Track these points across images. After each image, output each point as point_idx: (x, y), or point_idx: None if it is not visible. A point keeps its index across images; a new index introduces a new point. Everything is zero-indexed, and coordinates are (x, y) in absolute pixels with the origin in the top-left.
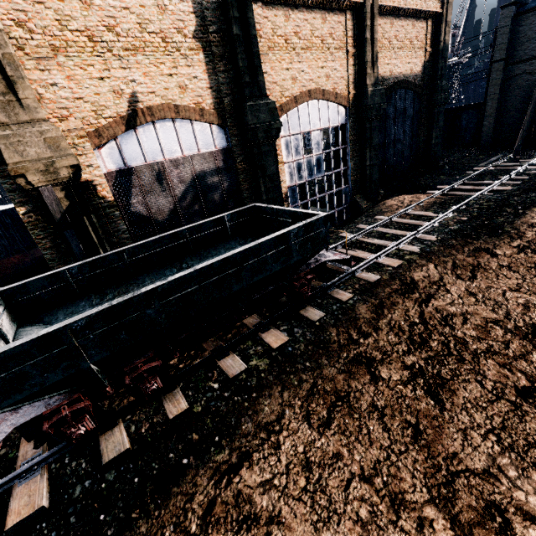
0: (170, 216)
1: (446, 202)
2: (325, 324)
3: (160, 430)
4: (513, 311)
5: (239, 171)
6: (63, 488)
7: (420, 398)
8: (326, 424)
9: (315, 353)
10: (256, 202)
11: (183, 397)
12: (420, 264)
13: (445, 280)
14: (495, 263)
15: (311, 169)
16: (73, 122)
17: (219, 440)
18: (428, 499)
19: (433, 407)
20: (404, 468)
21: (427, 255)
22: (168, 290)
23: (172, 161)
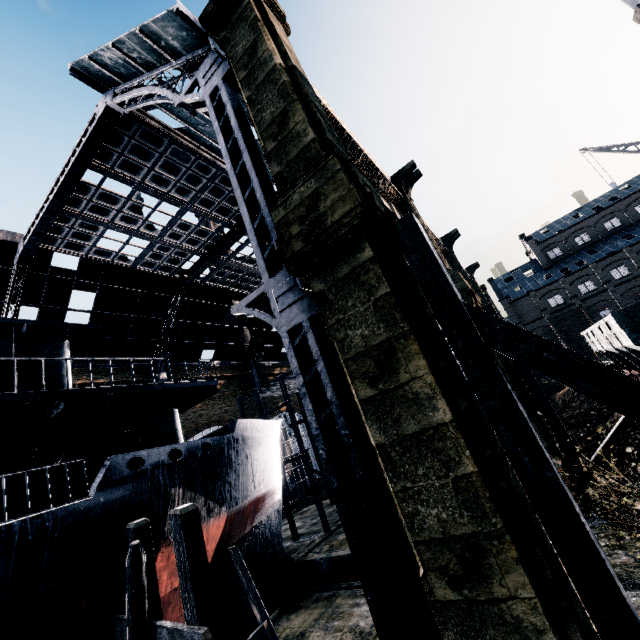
0: None
1: None
2: None
3: None
4: None
5: None
6: None
7: None
8: None
9: None
10: None
11: None
12: None
13: None
14: None
15: None
16: None
17: None
18: None
19: None
20: None
21: None
22: None
23: None
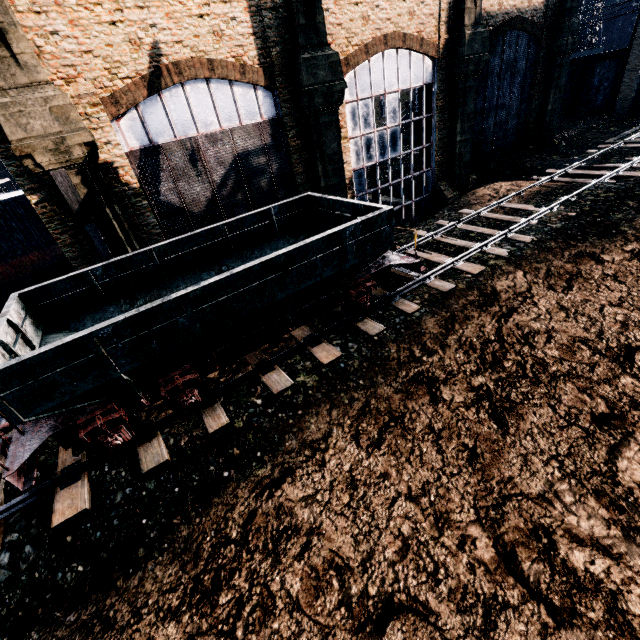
0: (208, 207)
1: (553, 192)
2: (384, 339)
3: (200, 443)
4: (608, 330)
5: (291, 149)
6: (104, 494)
7: (482, 421)
8: (376, 444)
9: (370, 371)
10: (313, 190)
11: (224, 412)
12: (506, 271)
13: (533, 292)
14: (599, 271)
15: (383, 147)
16: (82, 85)
17: (261, 455)
18: (474, 519)
19: (495, 431)
20: (453, 490)
21: (516, 261)
22: (202, 296)
23: (208, 136)
